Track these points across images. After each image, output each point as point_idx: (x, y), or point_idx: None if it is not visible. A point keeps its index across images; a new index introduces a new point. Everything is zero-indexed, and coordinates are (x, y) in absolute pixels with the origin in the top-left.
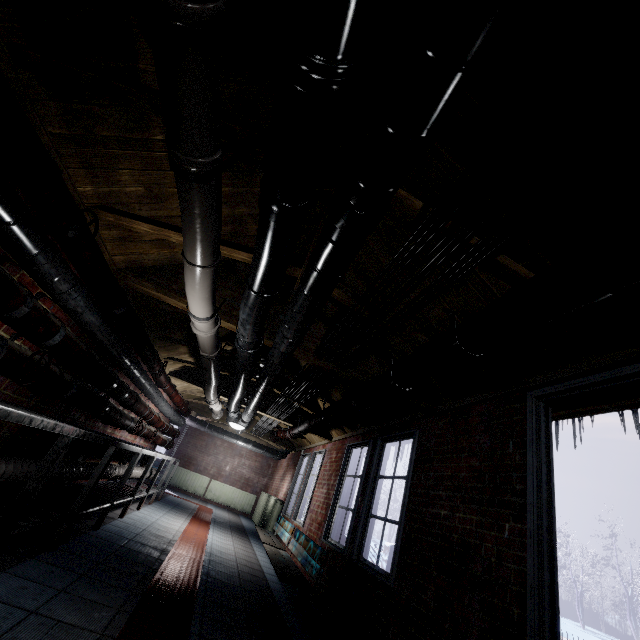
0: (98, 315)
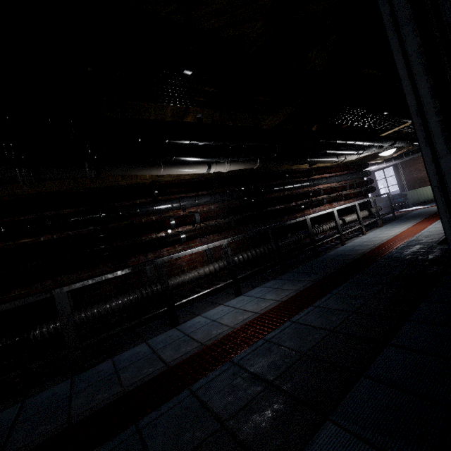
0: (205, 197)
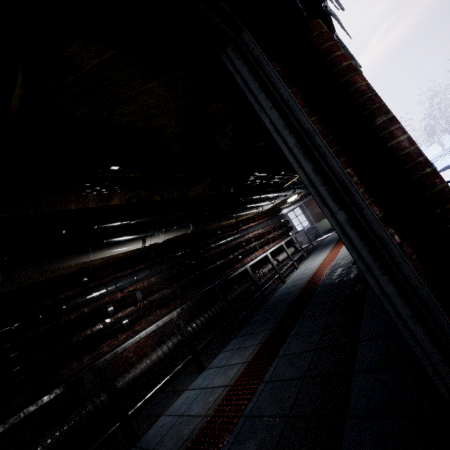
0: (143, 271)
